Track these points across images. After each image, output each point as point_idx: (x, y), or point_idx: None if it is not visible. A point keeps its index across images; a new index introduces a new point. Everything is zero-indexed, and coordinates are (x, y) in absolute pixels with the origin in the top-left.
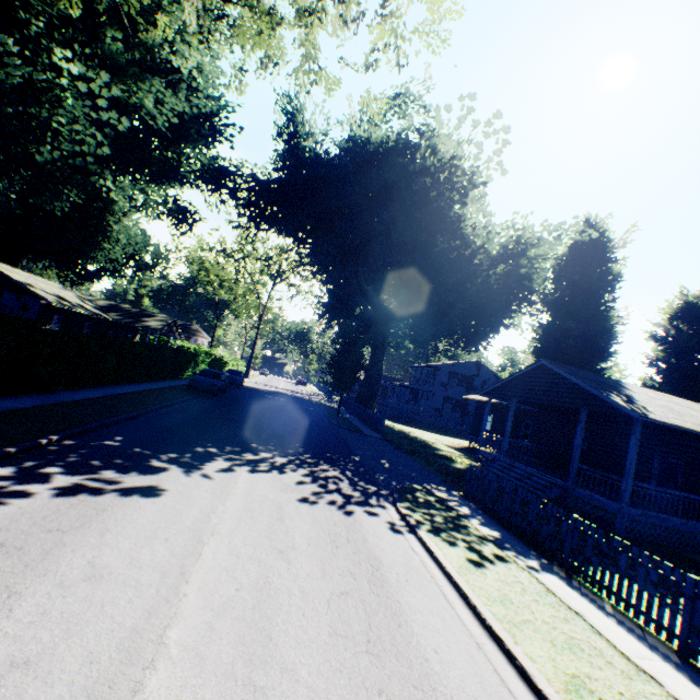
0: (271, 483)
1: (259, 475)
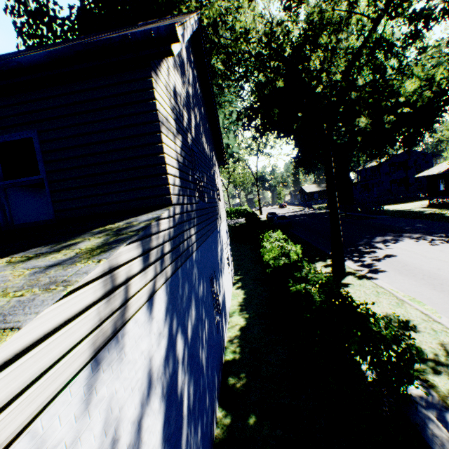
0: (409, 244)
1: (398, 243)
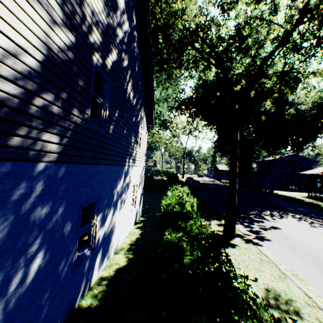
0: (292, 222)
1: (283, 219)
